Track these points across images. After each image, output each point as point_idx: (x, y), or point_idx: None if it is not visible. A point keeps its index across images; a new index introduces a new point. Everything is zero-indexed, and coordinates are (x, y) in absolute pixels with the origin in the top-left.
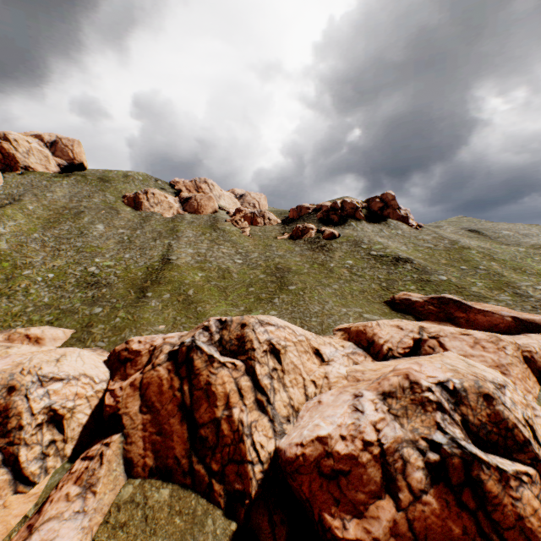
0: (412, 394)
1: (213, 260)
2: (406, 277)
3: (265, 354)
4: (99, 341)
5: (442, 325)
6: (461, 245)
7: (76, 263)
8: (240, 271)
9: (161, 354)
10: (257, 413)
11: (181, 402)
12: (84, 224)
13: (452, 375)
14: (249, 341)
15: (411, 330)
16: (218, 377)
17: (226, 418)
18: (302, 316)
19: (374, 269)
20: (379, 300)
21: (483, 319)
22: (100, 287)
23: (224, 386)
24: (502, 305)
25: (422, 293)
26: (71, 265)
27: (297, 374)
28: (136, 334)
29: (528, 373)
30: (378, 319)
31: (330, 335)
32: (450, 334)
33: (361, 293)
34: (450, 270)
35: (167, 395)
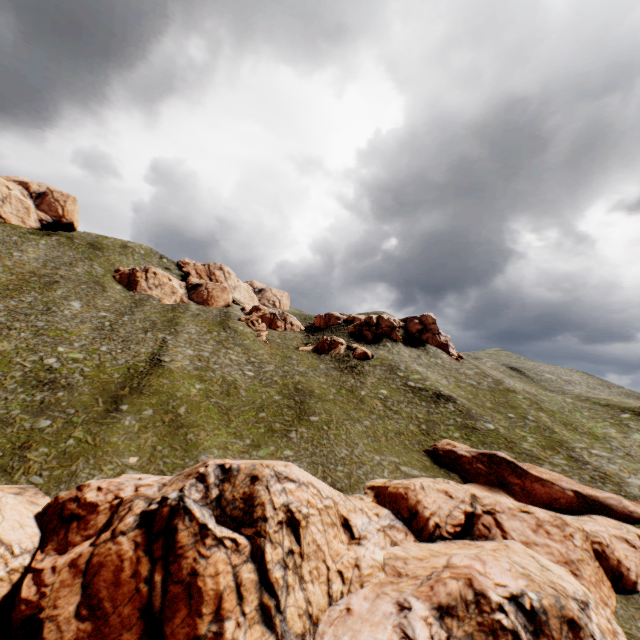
0: (480, 613)
1: (217, 368)
2: (448, 420)
3: (279, 527)
4: (35, 473)
5: (494, 493)
6: (506, 387)
7: (30, 349)
8: (250, 387)
9: (129, 514)
10: (260, 629)
11: (146, 603)
12: (54, 298)
13: (526, 585)
14: (261, 504)
15: (462, 499)
16: (210, 563)
17: (214, 637)
18: (325, 462)
19: (412, 404)
20: (419, 447)
21: (541, 489)
22: (55, 389)
23: (217, 579)
24: (558, 471)
25: (467, 444)
26: (21, 352)
27: (320, 559)
28: (94, 467)
29: (601, 574)
30: (418, 475)
31: (360, 494)
32: (507, 509)
33: (397, 436)
34: (497, 417)
35: (127, 588)
